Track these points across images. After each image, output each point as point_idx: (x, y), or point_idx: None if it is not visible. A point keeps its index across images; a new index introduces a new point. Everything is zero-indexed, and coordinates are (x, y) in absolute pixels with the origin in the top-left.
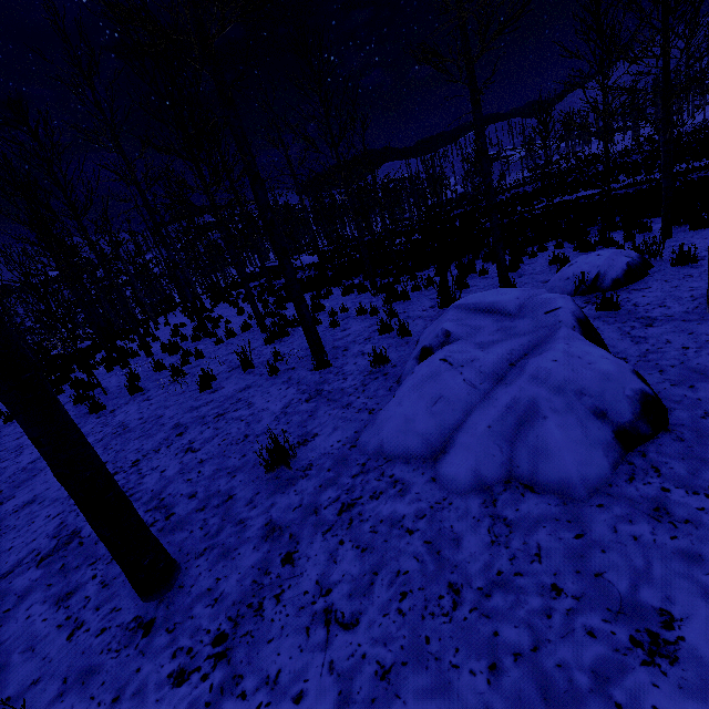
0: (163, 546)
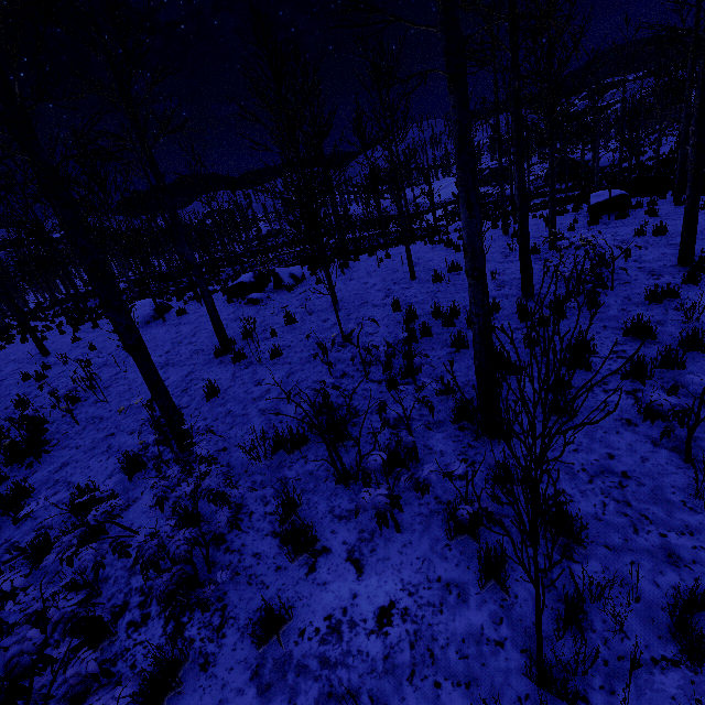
0: (47, 349)
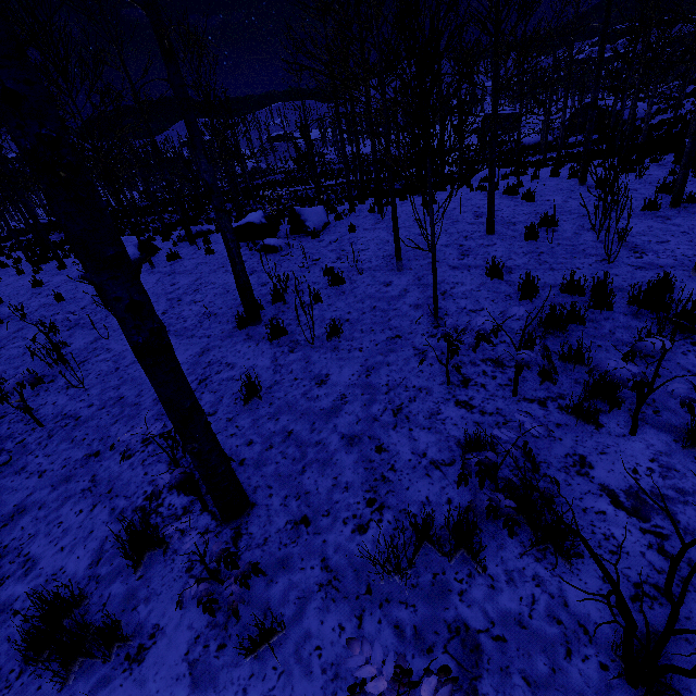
0: None
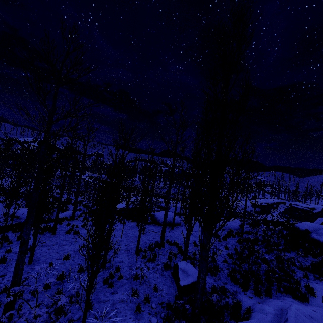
0: None
